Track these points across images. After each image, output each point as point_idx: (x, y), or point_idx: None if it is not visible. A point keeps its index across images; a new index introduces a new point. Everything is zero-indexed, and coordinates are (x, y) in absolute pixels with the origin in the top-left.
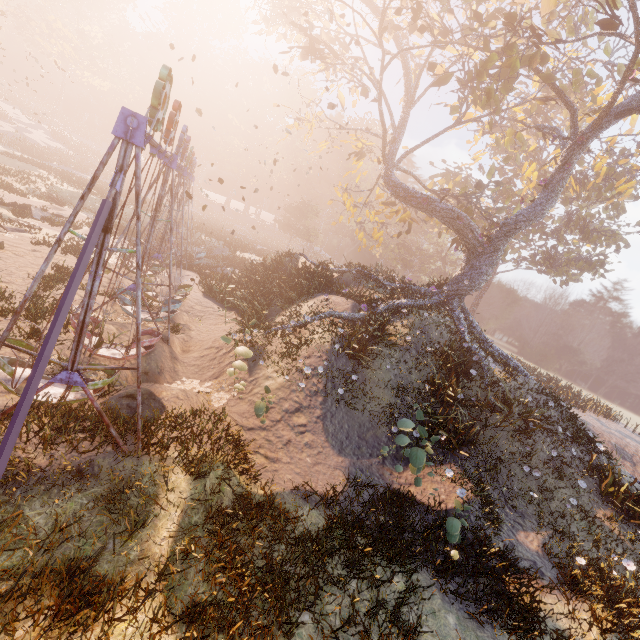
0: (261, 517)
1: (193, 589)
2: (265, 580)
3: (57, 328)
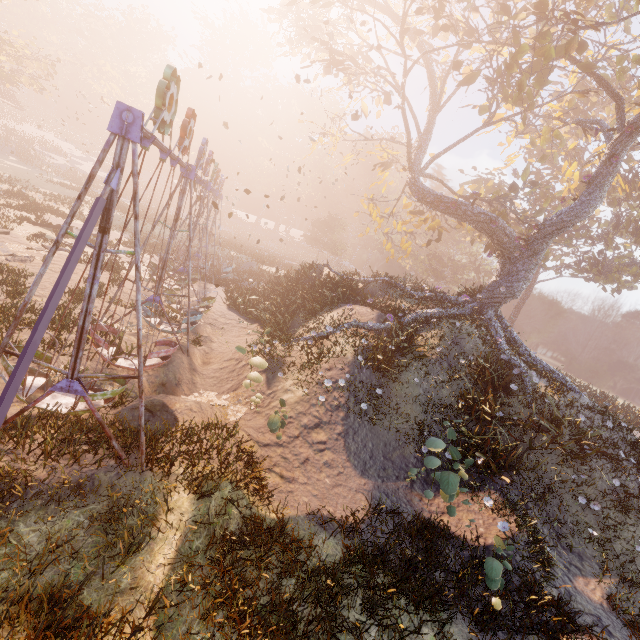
0: (271, 544)
1: (187, 627)
2: (270, 621)
3: (40, 330)
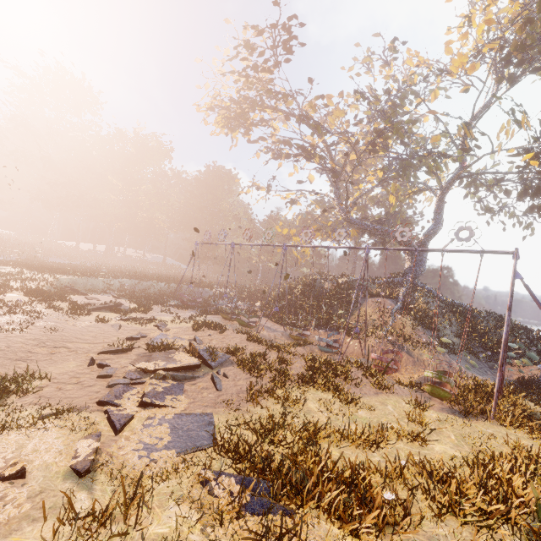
0: None
1: None
2: None
3: None
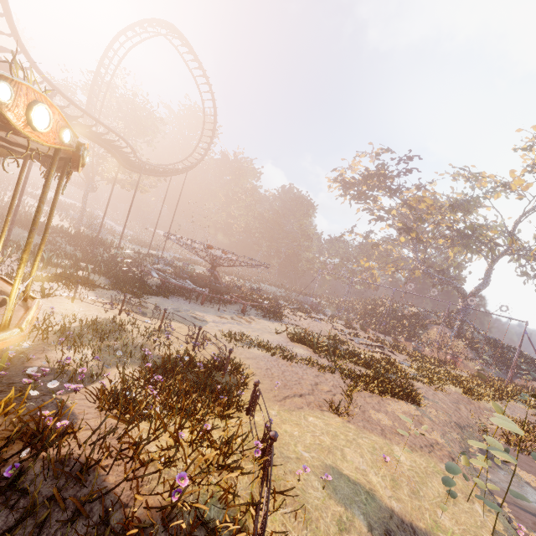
0: None
1: None
2: None
3: None
